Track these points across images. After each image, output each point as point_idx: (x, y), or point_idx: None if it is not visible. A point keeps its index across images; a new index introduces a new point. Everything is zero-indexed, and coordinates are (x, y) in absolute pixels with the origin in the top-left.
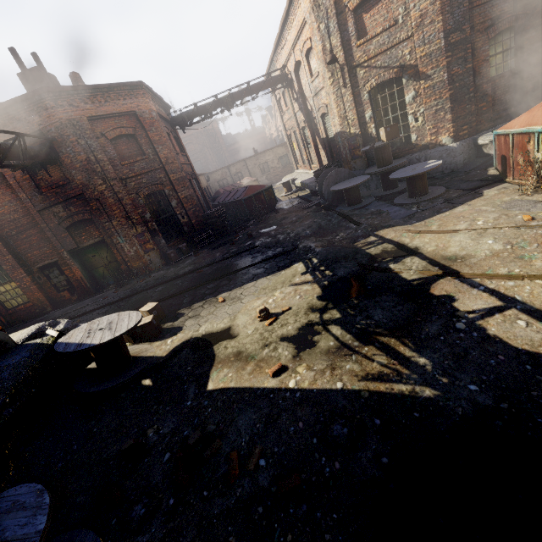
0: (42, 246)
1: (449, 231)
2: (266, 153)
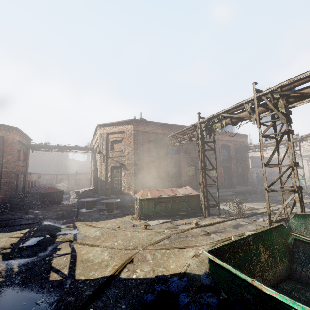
0: None
1: (95, 226)
2: (82, 175)
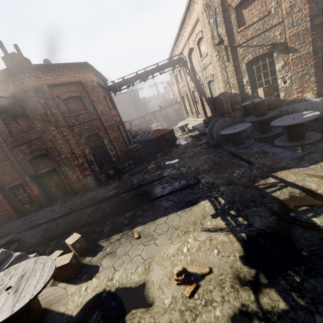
0: (12, 173)
1: None
2: (167, 108)
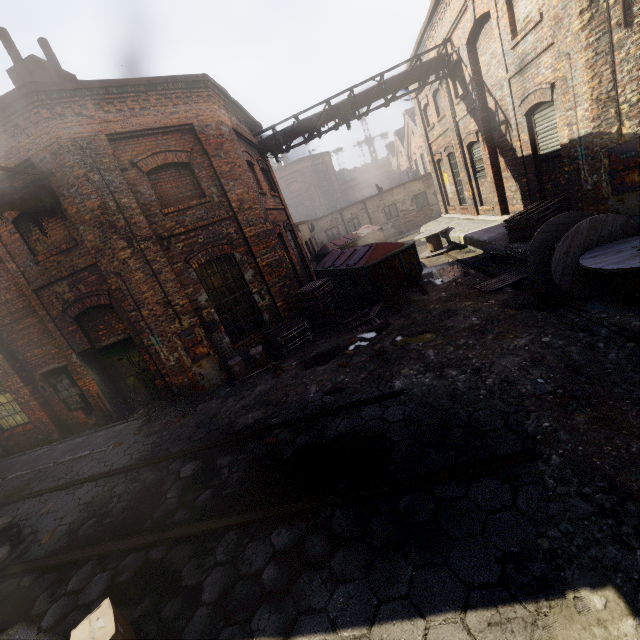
0: (45, 343)
1: None
2: (394, 191)
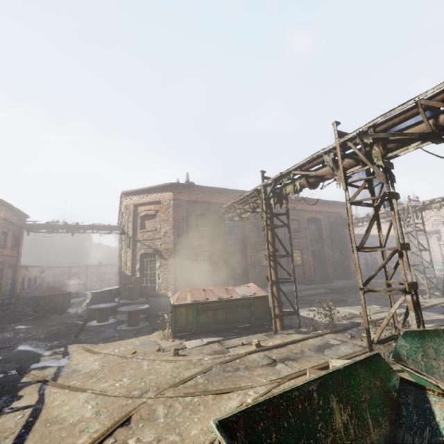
0: None
1: (97, 352)
2: (107, 266)
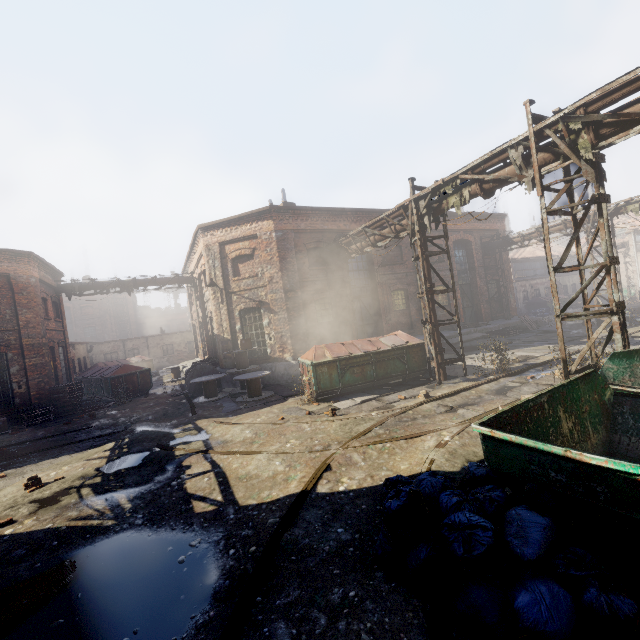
0: None
1: (238, 423)
2: (174, 335)
